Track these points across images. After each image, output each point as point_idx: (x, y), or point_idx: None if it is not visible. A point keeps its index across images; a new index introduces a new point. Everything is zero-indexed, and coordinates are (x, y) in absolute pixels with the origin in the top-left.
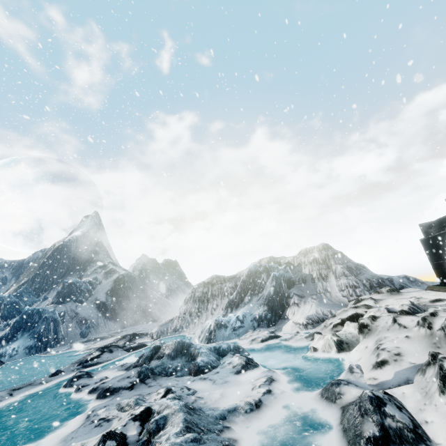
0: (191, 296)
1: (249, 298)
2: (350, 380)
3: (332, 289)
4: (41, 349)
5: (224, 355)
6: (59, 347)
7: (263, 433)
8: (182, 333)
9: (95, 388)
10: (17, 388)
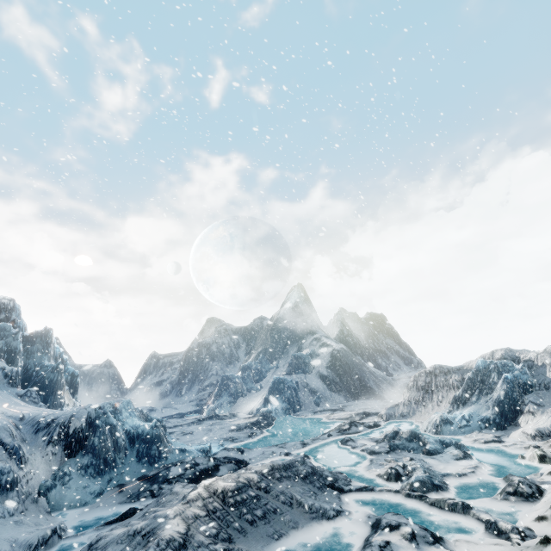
0: (413, 384)
1: (477, 398)
2: (526, 477)
3: None
4: (291, 411)
5: (447, 446)
6: (304, 412)
7: (464, 486)
8: (410, 419)
9: (364, 449)
10: (313, 439)
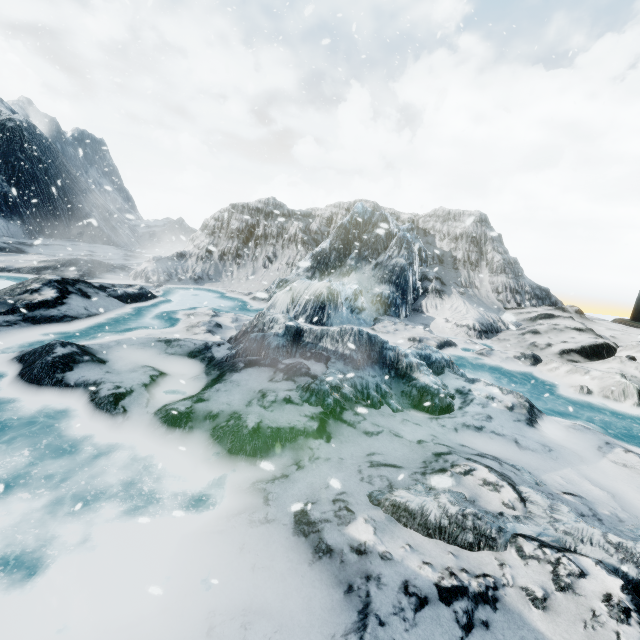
0: (222, 224)
1: (357, 263)
2: None
3: (482, 285)
4: None
5: (439, 372)
6: None
7: None
8: (211, 286)
9: (186, 413)
10: None
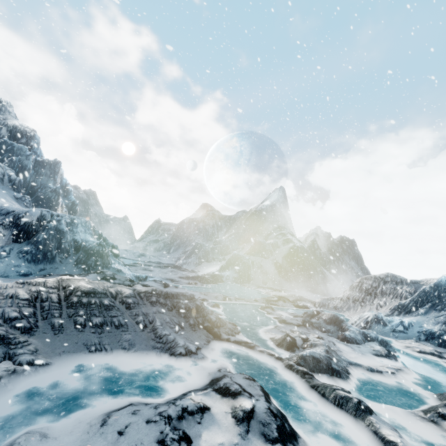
0: (357, 285)
1: (426, 311)
2: None
3: None
4: (240, 281)
5: (370, 340)
6: (250, 284)
7: (374, 383)
8: (342, 313)
9: (277, 317)
10: (238, 298)
